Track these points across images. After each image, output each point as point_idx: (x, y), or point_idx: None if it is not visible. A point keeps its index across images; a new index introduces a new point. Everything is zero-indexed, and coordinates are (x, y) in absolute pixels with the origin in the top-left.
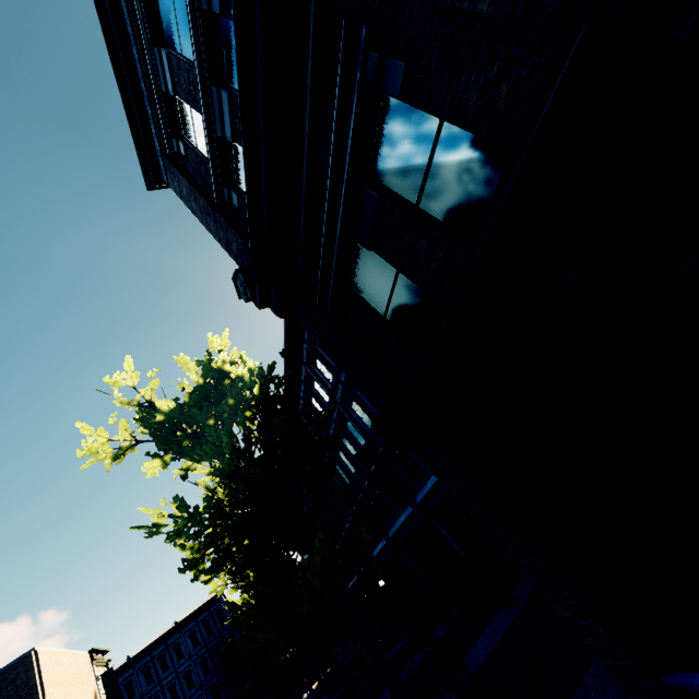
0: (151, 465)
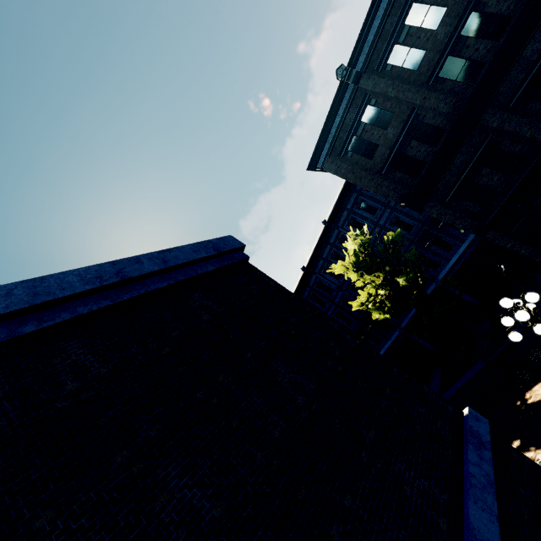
0: (353, 276)
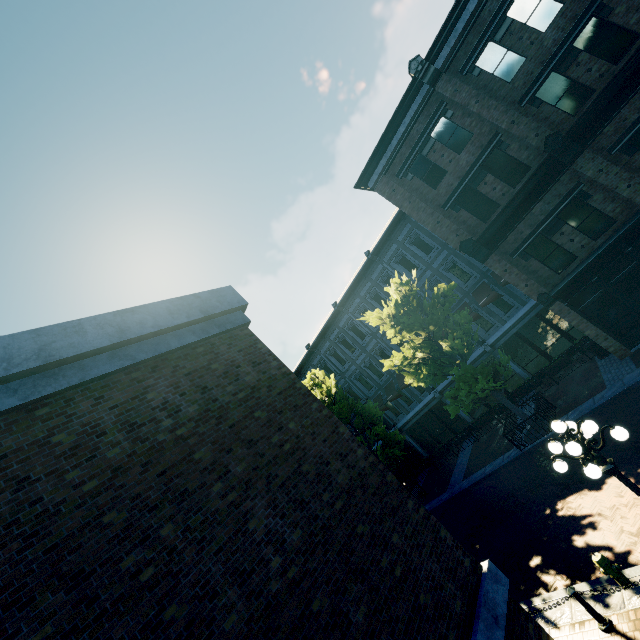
0: (390, 332)
